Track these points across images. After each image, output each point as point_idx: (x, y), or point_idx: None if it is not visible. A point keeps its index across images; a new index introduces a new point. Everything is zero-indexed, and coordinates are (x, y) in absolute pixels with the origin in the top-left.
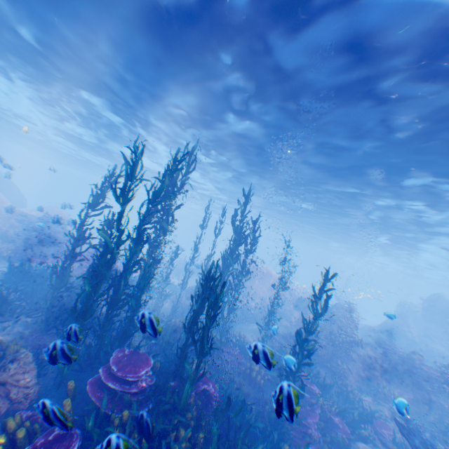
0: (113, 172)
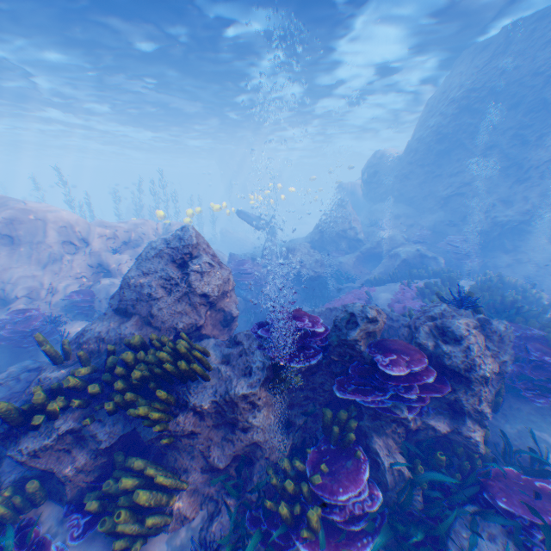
0: None
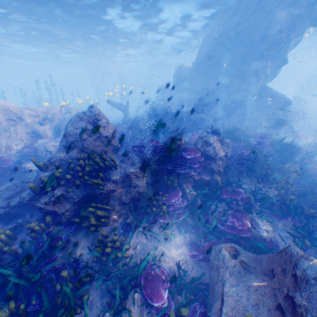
0: None
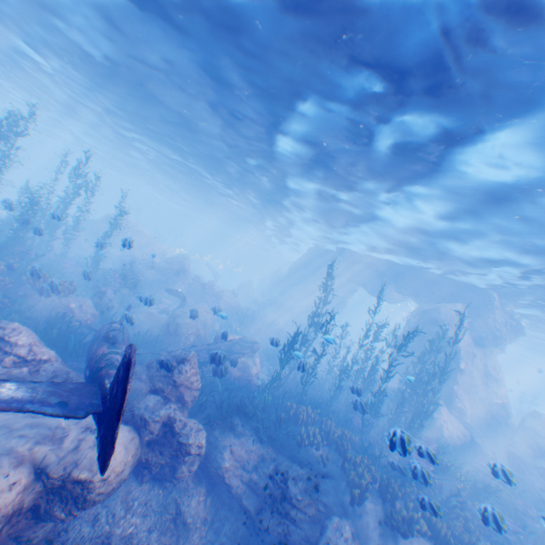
0: None
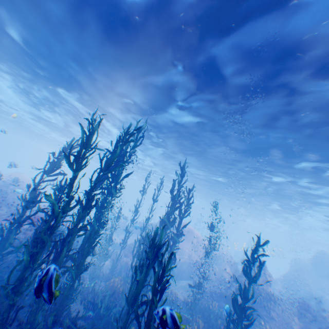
0: (70, 143)
